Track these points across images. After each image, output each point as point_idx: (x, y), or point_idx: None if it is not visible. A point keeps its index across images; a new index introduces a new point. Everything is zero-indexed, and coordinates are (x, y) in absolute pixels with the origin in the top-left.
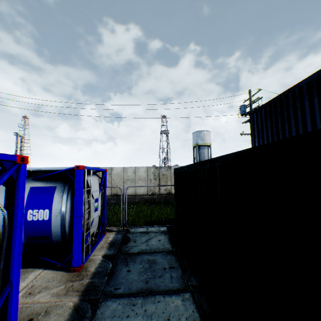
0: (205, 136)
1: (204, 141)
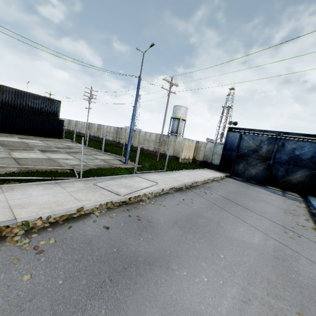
0: (176, 110)
1: (175, 114)
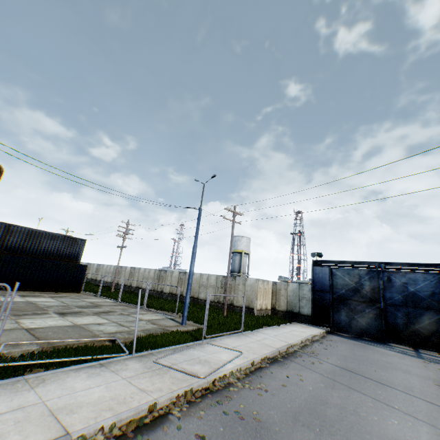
0: (236, 242)
1: (234, 247)
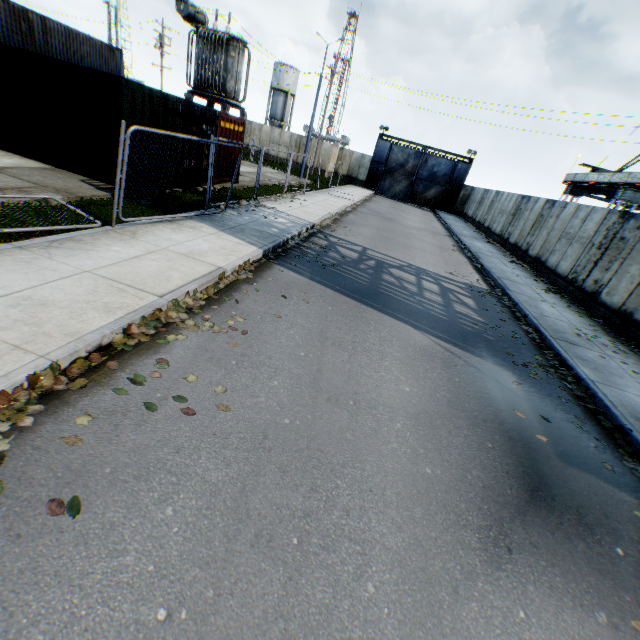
0: (282, 75)
1: (279, 83)
